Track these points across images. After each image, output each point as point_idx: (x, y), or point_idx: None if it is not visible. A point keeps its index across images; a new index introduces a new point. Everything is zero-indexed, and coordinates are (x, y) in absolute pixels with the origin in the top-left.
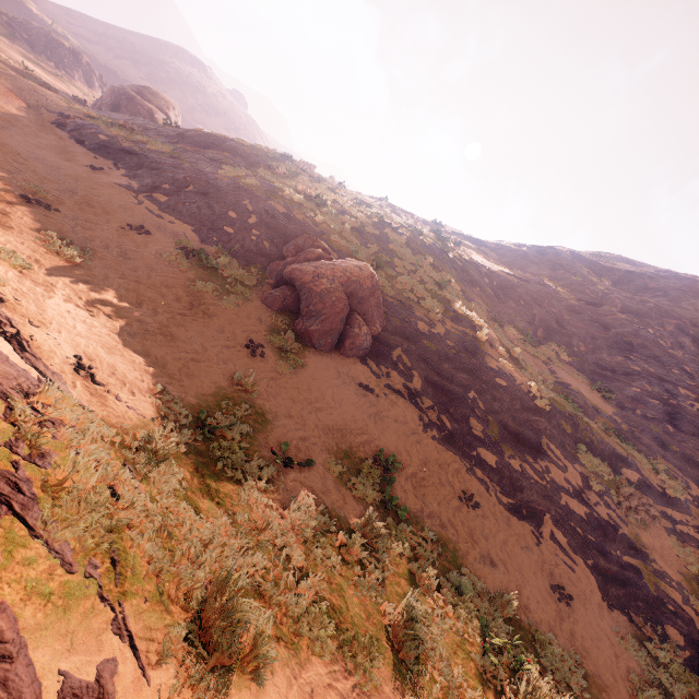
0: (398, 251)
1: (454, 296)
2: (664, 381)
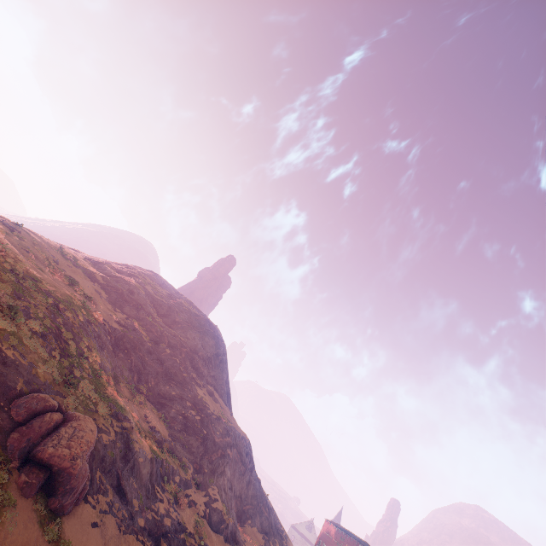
0: (70, 347)
1: (108, 384)
2: (183, 399)
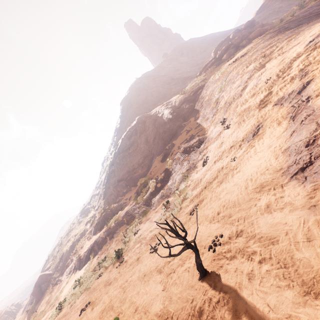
0: (63, 242)
1: (70, 236)
2: None
